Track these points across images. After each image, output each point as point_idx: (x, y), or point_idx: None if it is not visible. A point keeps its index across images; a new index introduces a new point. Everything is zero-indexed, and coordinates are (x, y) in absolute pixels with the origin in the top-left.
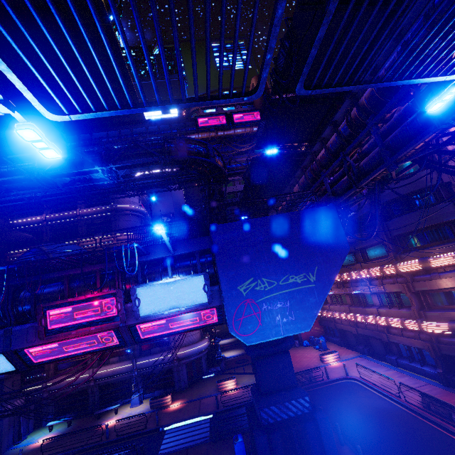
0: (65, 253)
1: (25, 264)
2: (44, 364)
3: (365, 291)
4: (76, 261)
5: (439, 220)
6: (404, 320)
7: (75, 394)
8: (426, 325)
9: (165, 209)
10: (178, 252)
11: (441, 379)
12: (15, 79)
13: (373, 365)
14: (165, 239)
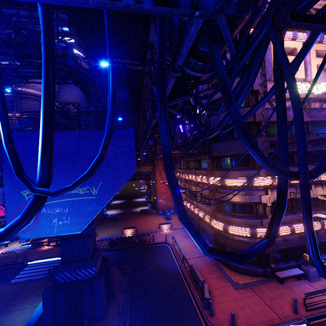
0: None
1: None
2: None
3: (194, 190)
4: None
5: (242, 151)
6: (205, 215)
7: None
8: (213, 222)
9: (72, 98)
10: None
11: None
12: None
13: (187, 236)
14: None
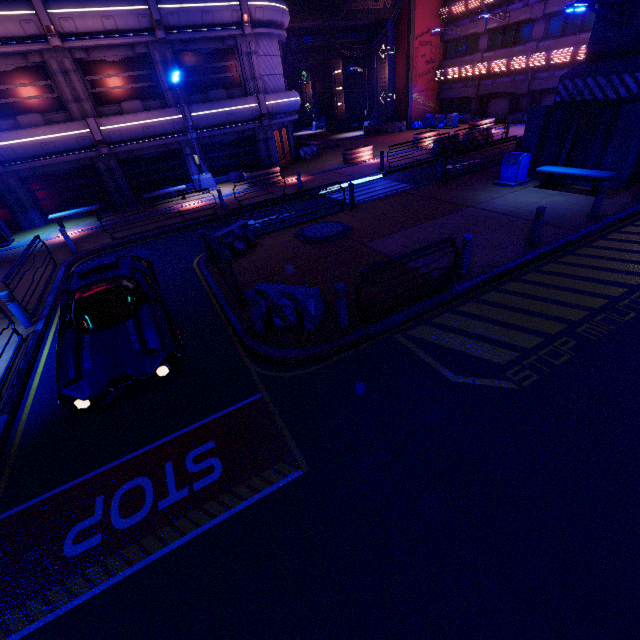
0: None
1: None
2: None
3: None
4: None
5: None
6: None
7: (65, 175)
8: None
9: None
10: None
11: None
12: None
13: None
14: None
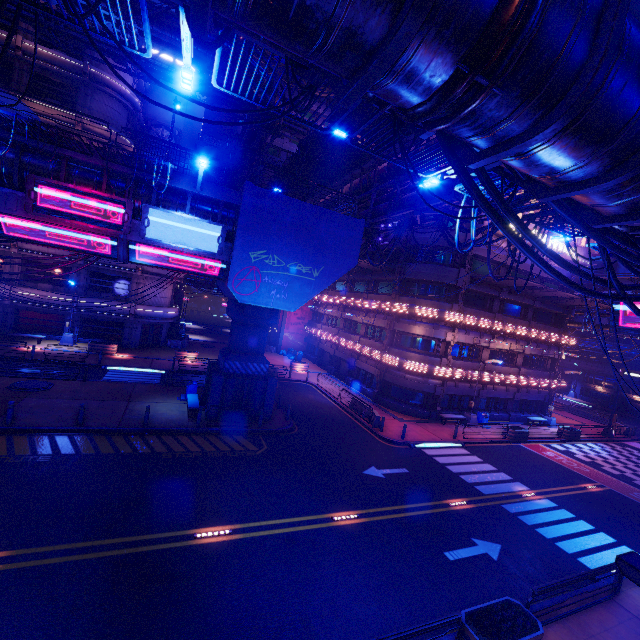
0: (14, 112)
1: (40, 123)
2: (16, 240)
3: (359, 320)
4: (82, 146)
5: (442, 279)
6: (374, 350)
7: None
8: (385, 356)
9: (169, 117)
10: (204, 193)
11: (374, 397)
12: (216, 70)
13: (333, 380)
14: (200, 174)
